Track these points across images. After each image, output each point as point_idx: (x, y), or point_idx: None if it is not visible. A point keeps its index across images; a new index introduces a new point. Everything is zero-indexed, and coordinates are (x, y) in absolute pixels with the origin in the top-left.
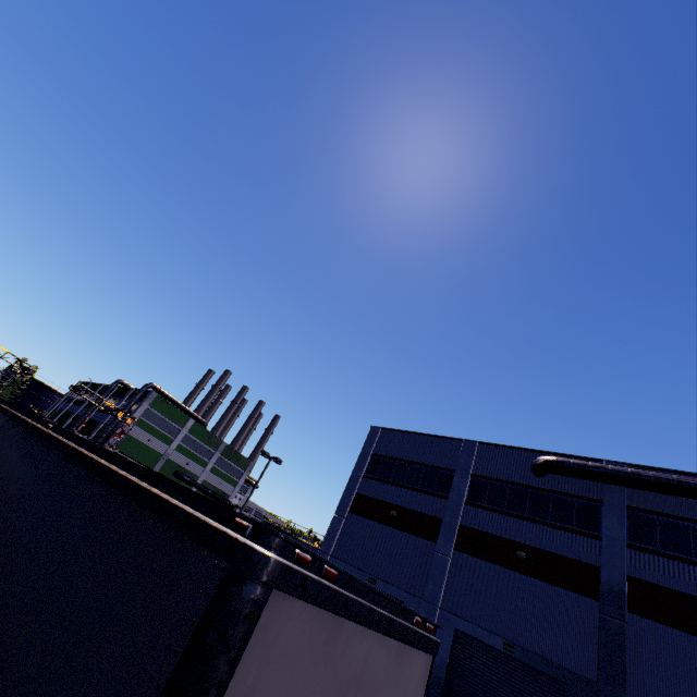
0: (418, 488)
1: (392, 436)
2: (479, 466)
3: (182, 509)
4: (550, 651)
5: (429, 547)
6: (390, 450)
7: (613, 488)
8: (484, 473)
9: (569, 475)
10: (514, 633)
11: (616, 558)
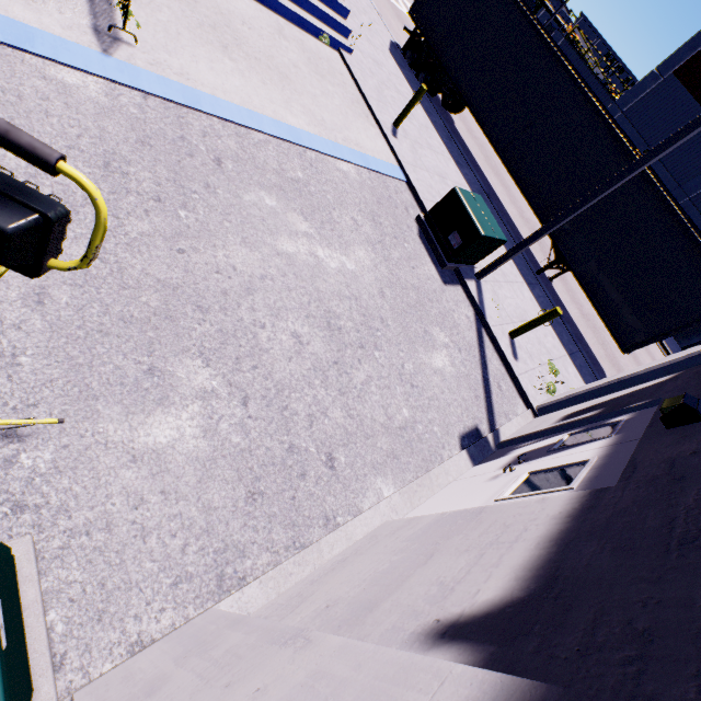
0: None
1: None
2: None
3: None
4: None
5: None
6: None
7: None
8: None
9: None
10: None
11: None
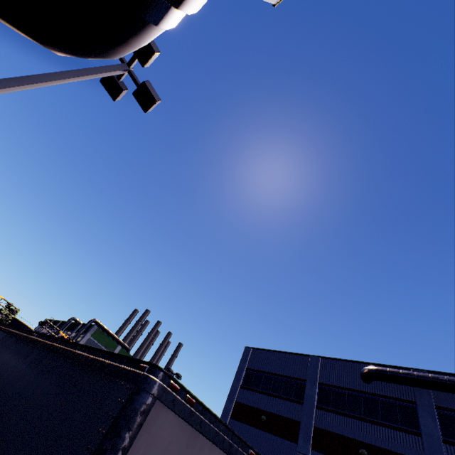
0: (281, 395)
1: (260, 353)
2: (323, 376)
3: (112, 363)
4: None
5: (292, 447)
6: (259, 365)
7: (422, 391)
8: (327, 381)
9: (388, 381)
10: None
11: (437, 452)
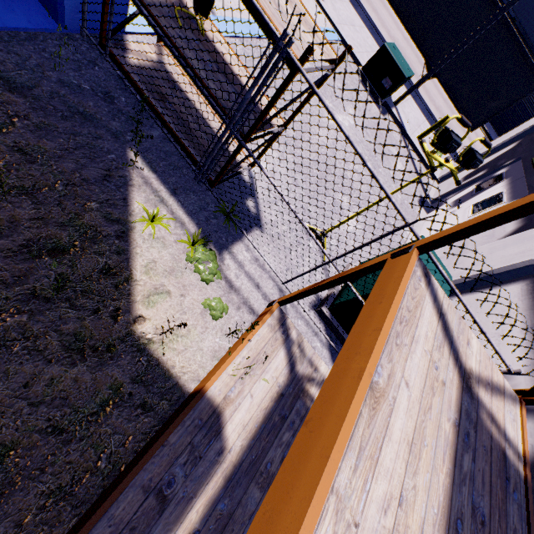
0: None
1: None
2: None
3: None
4: (531, 31)
5: None
6: None
7: None
8: None
9: None
10: (523, 15)
11: None
